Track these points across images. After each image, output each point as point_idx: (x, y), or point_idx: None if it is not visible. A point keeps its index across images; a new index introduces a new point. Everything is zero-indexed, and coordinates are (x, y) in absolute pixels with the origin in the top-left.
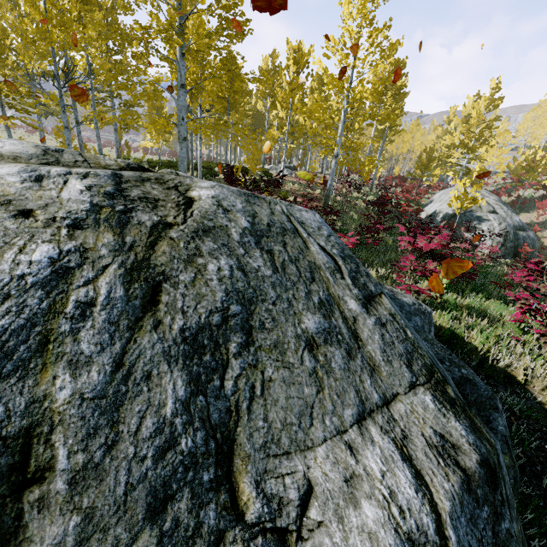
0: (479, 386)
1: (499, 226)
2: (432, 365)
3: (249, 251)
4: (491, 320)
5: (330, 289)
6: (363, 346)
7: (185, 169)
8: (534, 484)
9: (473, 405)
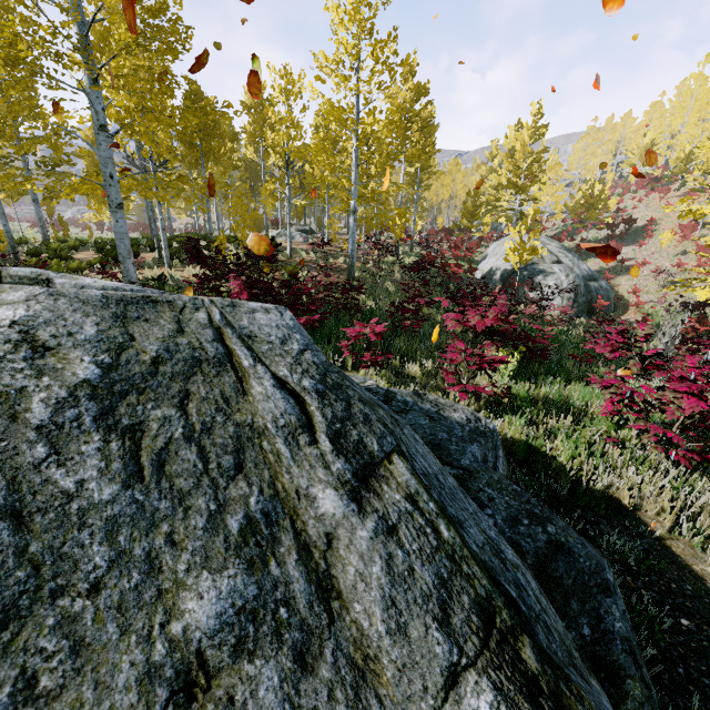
0: (577, 554)
1: (567, 278)
2: (489, 595)
3: (67, 445)
4: (577, 413)
5: (279, 479)
6: (343, 611)
7: (127, 250)
8: (681, 708)
9: (573, 594)
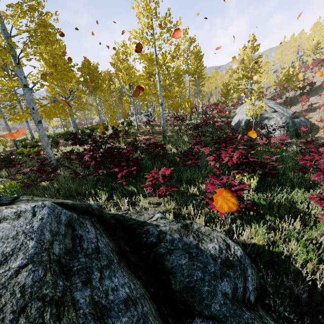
0: None
1: (281, 119)
2: None
3: None
4: (302, 214)
5: None
6: None
7: (46, 143)
8: None
9: None
